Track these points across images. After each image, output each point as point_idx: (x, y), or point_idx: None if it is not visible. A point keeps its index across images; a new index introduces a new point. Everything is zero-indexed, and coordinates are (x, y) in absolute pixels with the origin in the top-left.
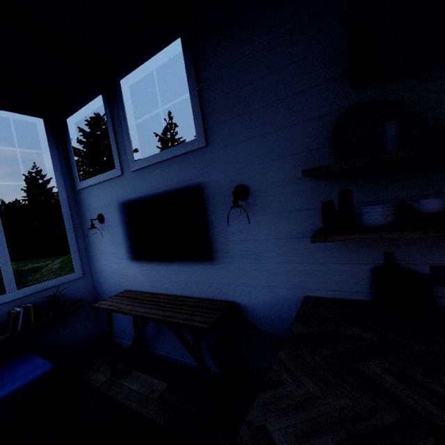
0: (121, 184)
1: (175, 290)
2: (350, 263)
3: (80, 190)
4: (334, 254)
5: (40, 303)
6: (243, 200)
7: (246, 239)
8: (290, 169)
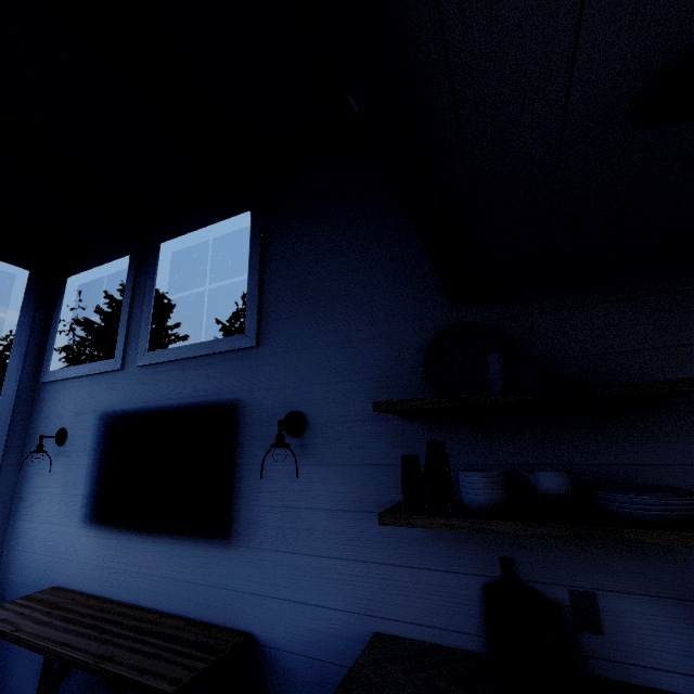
0: (115, 384)
1: (149, 596)
2: (449, 571)
3: (46, 383)
4: (425, 551)
5: None
6: (296, 436)
7: (291, 505)
8: (368, 398)
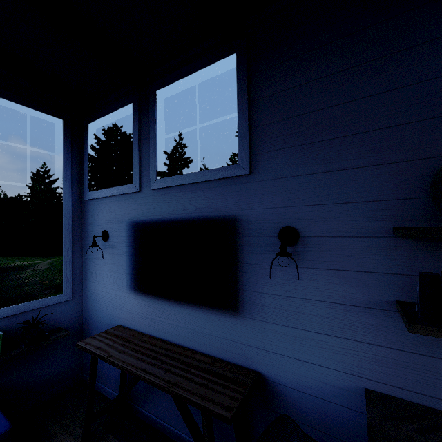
0: (136, 201)
1: (181, 338)
2: (441, 358)
3: (87, 200)
4: (416, 341)
5: (14, 329)
6: (290, 246)
7: (287, 295)
8: (361, 218)
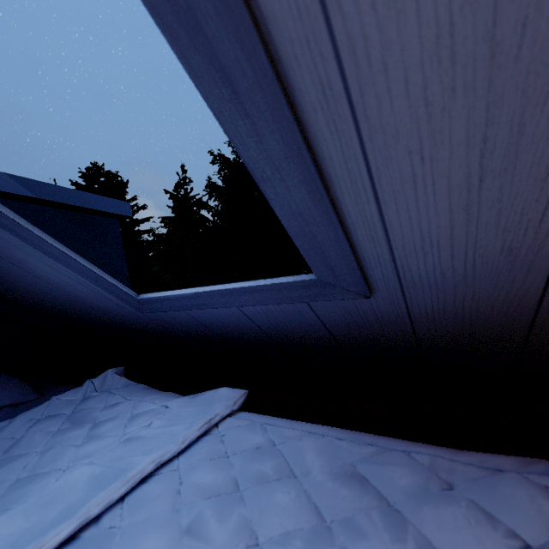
0: None
1: None
2: None
3: None
4: None
5: None
6: None
7: None
8: None
